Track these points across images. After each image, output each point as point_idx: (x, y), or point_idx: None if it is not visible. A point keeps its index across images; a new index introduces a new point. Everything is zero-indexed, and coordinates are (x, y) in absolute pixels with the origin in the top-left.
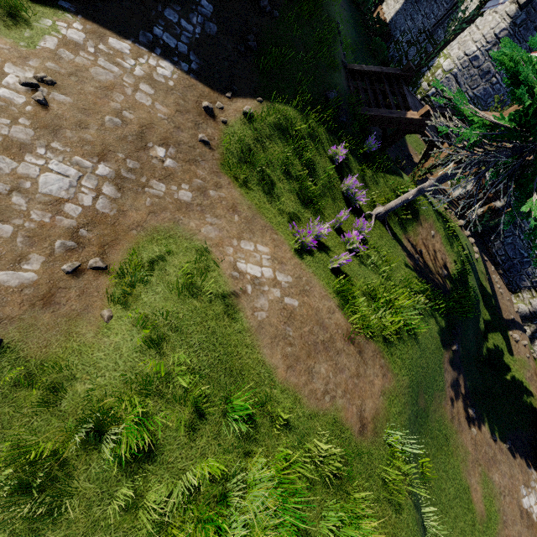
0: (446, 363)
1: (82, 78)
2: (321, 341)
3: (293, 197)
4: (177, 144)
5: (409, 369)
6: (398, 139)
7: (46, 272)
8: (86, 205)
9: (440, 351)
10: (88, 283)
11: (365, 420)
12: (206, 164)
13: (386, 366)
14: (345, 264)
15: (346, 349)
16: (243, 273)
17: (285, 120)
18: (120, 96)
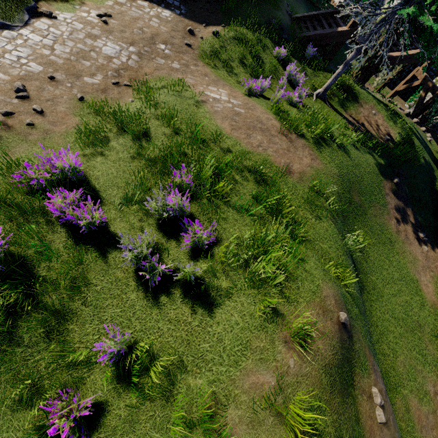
0: (388, 190)
1: (124, 15)
2: (259, 127)
3: (247, 76)
4: (172, 44)
5: (338, 167)
6: (335, 52)
7: (104, 82)
8: (123, 61)
9: (378, 177)
10: (123, 90)
11: (292, 170)
12: (189, 55)
13: (315, 156)
14: (285, 108)
15: (279, 136)
16: (208, 95)
17: (240, 35)
18: (142, 22)
